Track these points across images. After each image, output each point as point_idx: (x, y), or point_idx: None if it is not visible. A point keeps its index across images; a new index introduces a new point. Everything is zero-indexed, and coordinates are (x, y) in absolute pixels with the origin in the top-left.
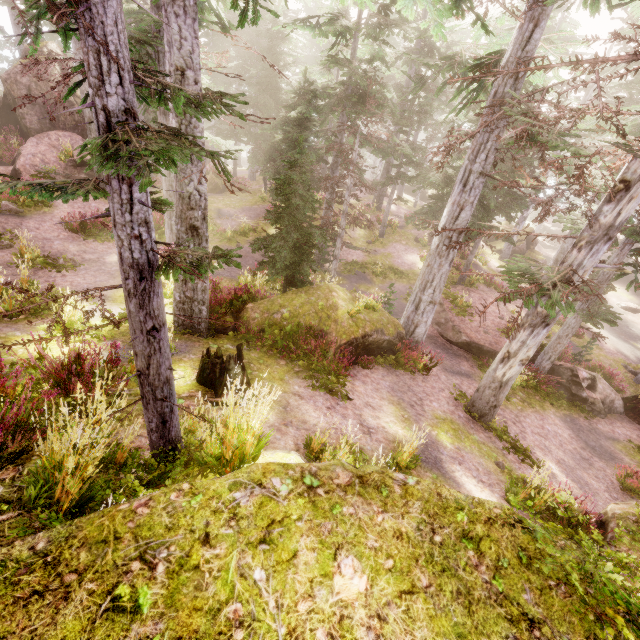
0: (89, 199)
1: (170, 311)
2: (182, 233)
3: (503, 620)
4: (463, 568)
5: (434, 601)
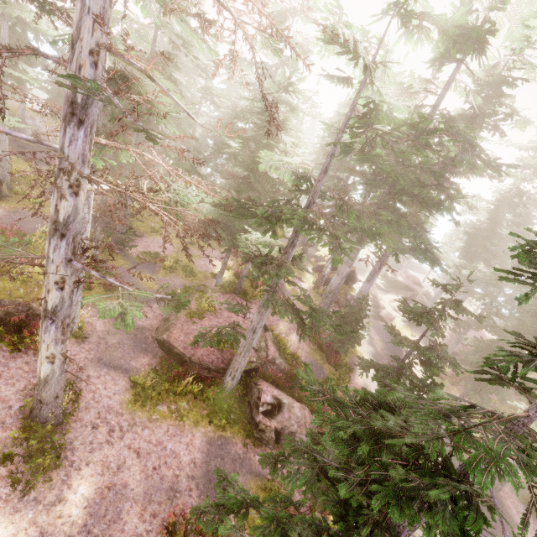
0: None
1: None
2: None
3: None
4: None
5: None
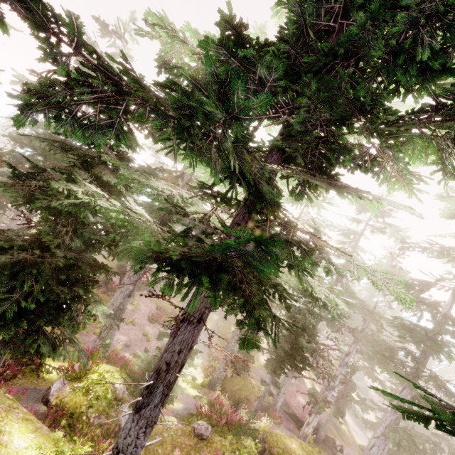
0: (147, 300)
1: (199, 376)
2: (228, 359)
3: (309, 454)
4: (305, 449)
5: (302, 450)
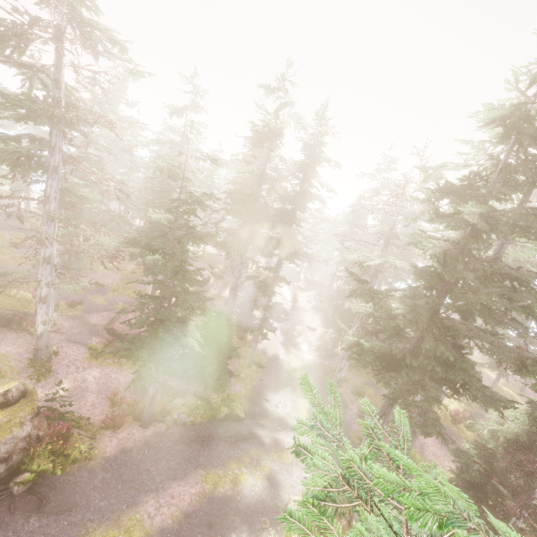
0: None
1: None
2: None
3: None
4: None
5: None
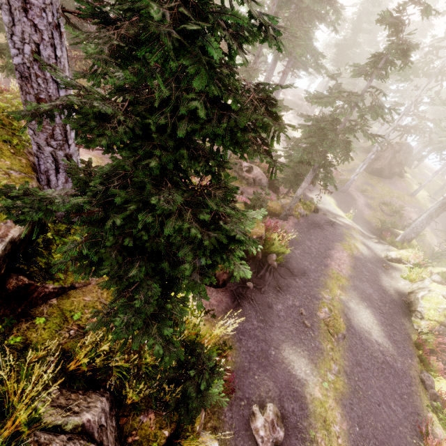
0: None
1: None
2: None
3: None
4: None
5: None
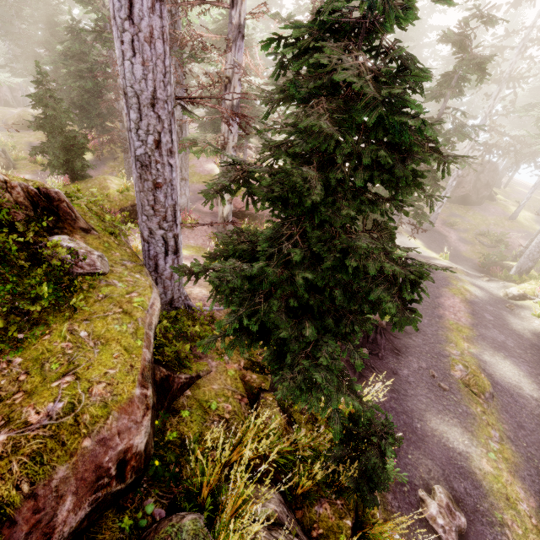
0: None
1: None
2: None
3: None
4: None
5: None
